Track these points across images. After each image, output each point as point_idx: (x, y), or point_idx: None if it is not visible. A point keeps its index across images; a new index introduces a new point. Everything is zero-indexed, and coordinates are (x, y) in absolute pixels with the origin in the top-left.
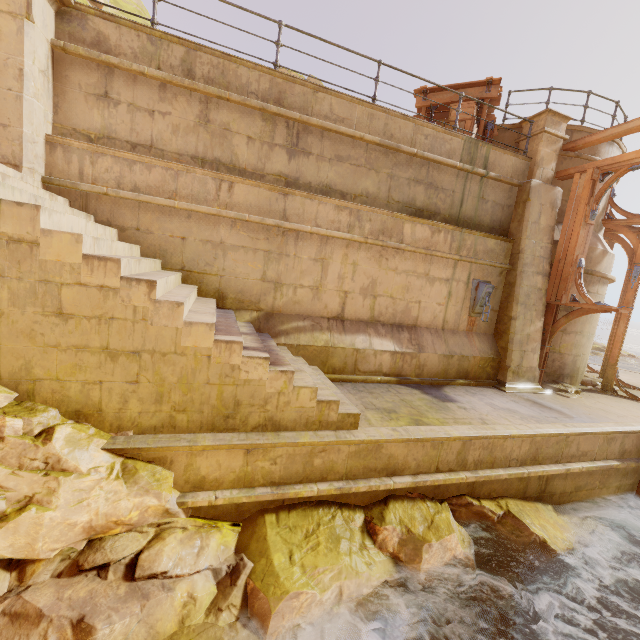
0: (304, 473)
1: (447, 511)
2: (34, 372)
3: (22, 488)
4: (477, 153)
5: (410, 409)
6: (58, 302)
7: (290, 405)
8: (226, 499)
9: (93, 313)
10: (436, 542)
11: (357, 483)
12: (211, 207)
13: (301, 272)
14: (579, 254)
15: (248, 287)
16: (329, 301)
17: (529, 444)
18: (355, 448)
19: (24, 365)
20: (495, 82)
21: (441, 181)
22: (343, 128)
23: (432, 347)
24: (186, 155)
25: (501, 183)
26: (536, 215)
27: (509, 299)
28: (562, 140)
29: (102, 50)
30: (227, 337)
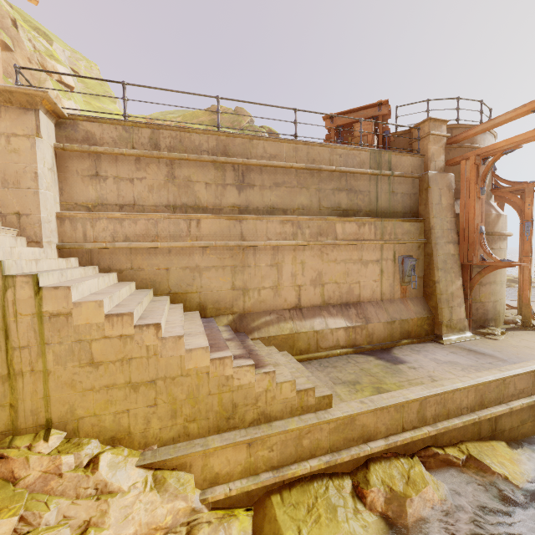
0: (296, 454)
1: (419, 464)
2: (77, 413)
3: (81, 514)
4: (381, 159)
5: (370, 377)
6: (90, 354)
7: (276, 399)
8: (238, 489)
9: (117, 357)
10: (416, 496)
11: (341, 454)
12: (185, 241)
13: (262, 277)
14: (478, 222)
15: (222, 297)
16: (287, 295)
17: (474, 392)
18: (334, 425)
19: (69, 409)
20: (384, 103)
21: (358, 186)
22: (276, 163)
23: (376, 317)
24: (161, 205)
25: (405, 178)
26: (437, 198)
27: (430, 267)
28: (445, 137)
29: (91, 143)
30: (219, 354)
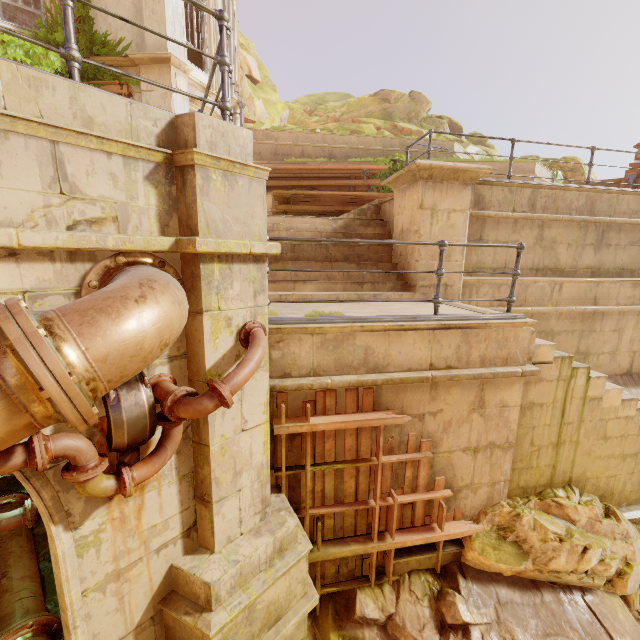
0: None
1: None
2: (586, 474)
3: (619, 552)
4: None
5: None
6: (604, 431)
7: None
8: None
9: (619, 434)
10: None
11: None
12: (546, 305)
13: (603, 342)
14: None
15: None
16: (621, 361)
17: None
18: None
19: (582, 471)
20: None
21: None
22: (639, 220)
23: None
24: (526, 268)
25: None
26: None
27: None
28: None
29: (480, 207)
30: None
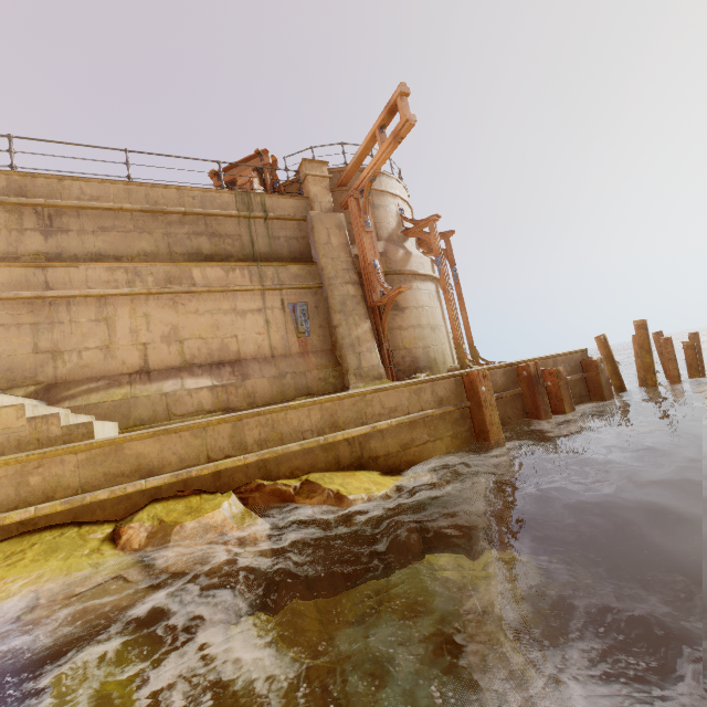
0: (19, 497)
1: (227, 497)
2: None
3: None
4: (252, 202)
5: None
6: None
7: None
8: None
9: None
10: (191, 521)
11: (95, 492)
12: None
13: (83, 335)
14: (372, 257)
15: (18, 363)
16: (126, 357)
17: (319, 412)
18: (86, 455)
19: None
20: (265, 152)
21: (223, 230)
22: (98, 204)
23: (259, 373)
24: None
25: (287, 221)
26: (325, 237)
27: (329, 312)
28: (328, 179)
29: None
30: None
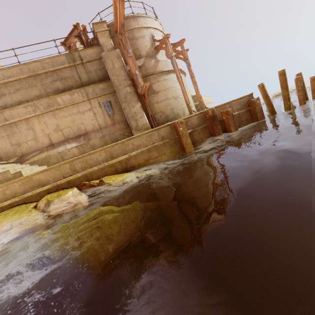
0: (5, 197)
1: (72, 189)
2: None
3: None
4: (74, 57)
5: None
6: None
7: None
8: None
9: None
10: (56, 200)
11: (27, 193)
12: None
13: (25, 136)
14: (134, 70)
15: (8, 150)
16: (43, 140)
17: (104, 153)
18: (21, 182)
19: None
20: (78, 25)
21: (65, 75)
22: (10, 79)
23: (95, 137)
24: None
25: (93, 61)
26: (111, 65)
27: (120, 103)
28: (108, 31)
29: None
30: None
